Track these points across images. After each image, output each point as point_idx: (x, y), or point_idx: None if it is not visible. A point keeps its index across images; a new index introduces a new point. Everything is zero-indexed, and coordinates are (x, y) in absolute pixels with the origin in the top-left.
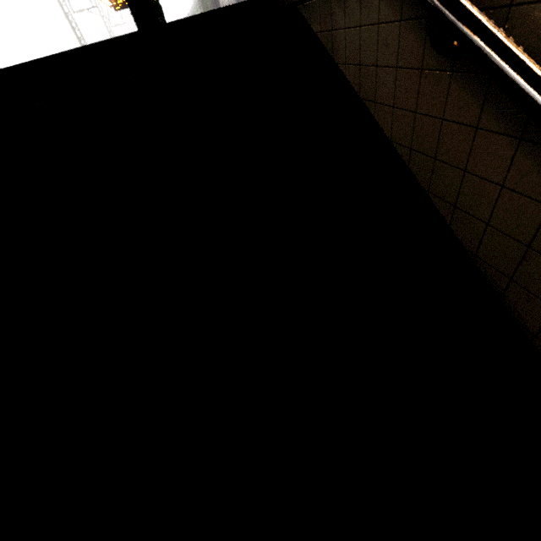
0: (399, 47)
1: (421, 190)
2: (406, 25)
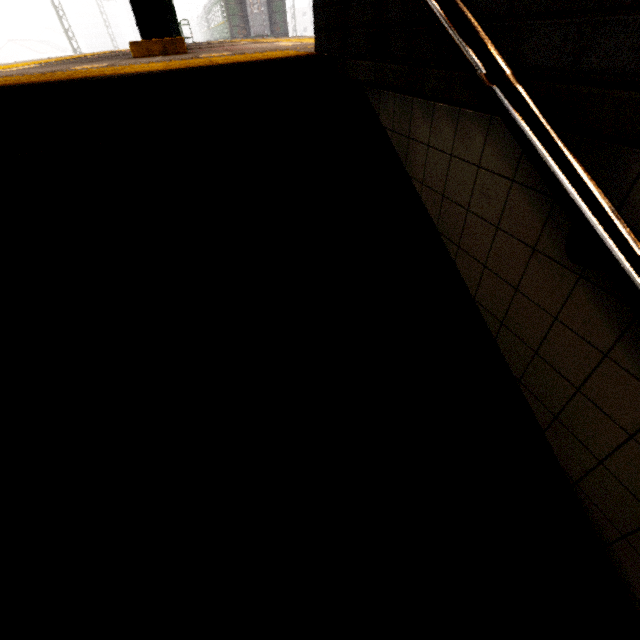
0: (505, 208)
1: (509, 374)
2: (520, 190)
